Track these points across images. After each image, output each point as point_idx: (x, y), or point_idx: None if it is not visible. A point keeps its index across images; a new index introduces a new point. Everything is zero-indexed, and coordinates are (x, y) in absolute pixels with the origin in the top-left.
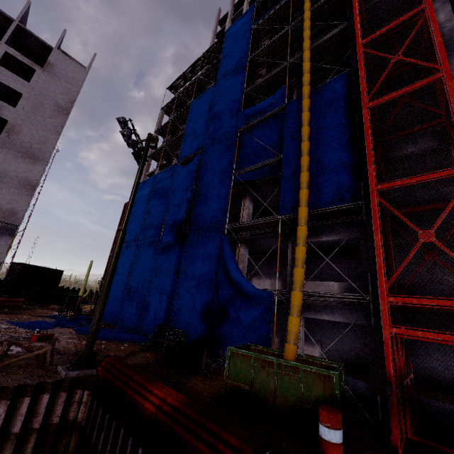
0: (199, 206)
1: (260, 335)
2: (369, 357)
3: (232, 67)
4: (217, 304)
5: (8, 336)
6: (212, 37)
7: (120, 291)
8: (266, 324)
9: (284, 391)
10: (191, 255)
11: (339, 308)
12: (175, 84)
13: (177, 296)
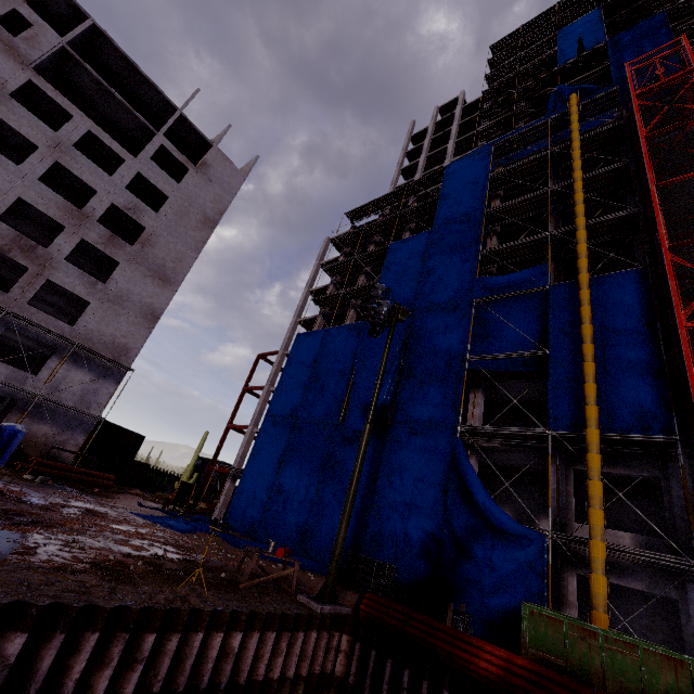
0: (410, 389)
1: (528, 591)
2: (685, 645)
3: (459, 216)
4: (448, 536)
5: (170, 538)
6: (402, 155)
7: (263, 488)
8: (537, 577)
9: (617, 673)
10: (398, 457)
11: (634, 569)
12: (358, 210)
13: (375, 512)
